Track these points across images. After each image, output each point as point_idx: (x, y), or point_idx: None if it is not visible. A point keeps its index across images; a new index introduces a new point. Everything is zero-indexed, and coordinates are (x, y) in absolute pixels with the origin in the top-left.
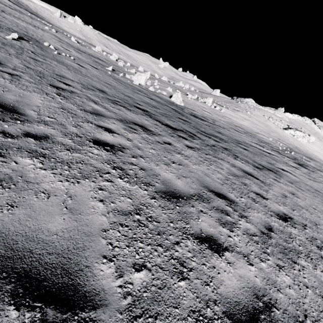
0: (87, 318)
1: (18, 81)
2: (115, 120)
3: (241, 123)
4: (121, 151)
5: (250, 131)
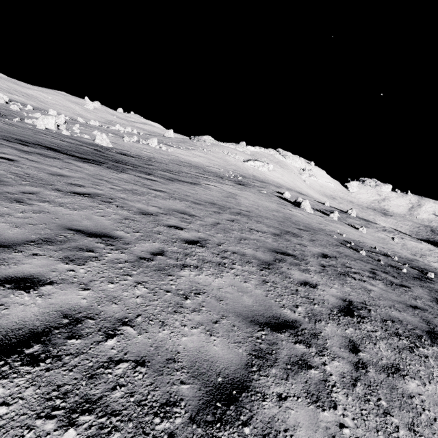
0: (0, 182)
1: None
2: (9, 149)
3: (191, 160)
4: (16, 161)
5: (198, 165)
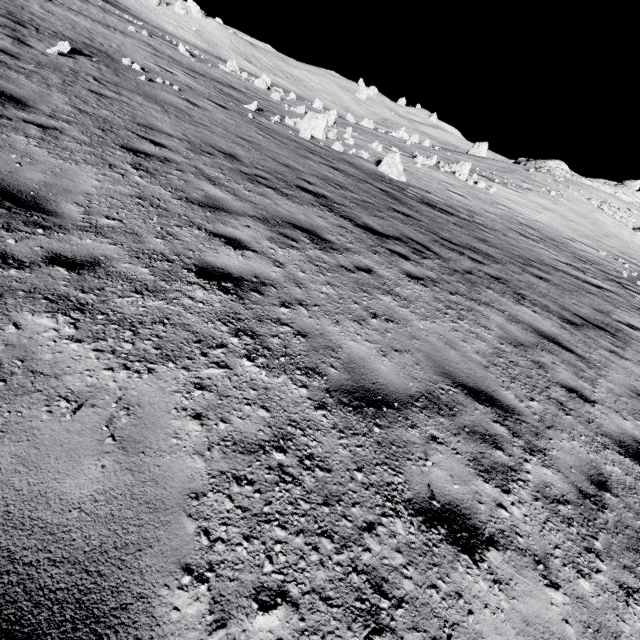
0: None
1: (56, 140)
2: (251, 220)
3: (534, 219)
4: (258, 292)
5: (553, 237)
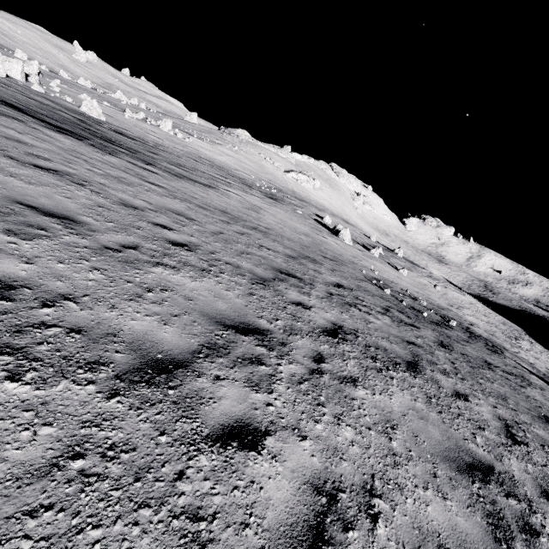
0: None
1: None
2: None
3: (214, 158)
4: None
5: (222, 166)
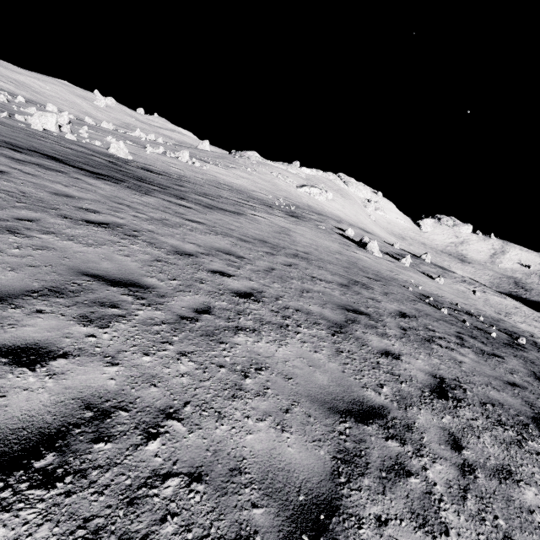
0: None
1: None
2: None
3: (232, 182)
4: (7, 173)
5: (241, 189)
